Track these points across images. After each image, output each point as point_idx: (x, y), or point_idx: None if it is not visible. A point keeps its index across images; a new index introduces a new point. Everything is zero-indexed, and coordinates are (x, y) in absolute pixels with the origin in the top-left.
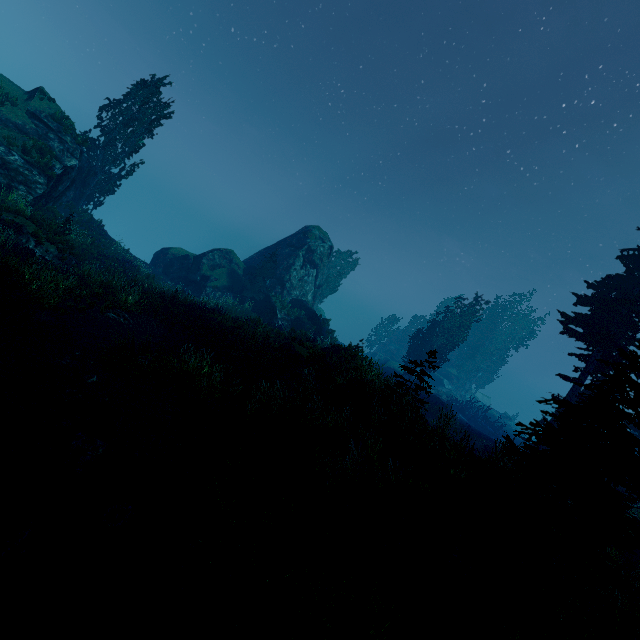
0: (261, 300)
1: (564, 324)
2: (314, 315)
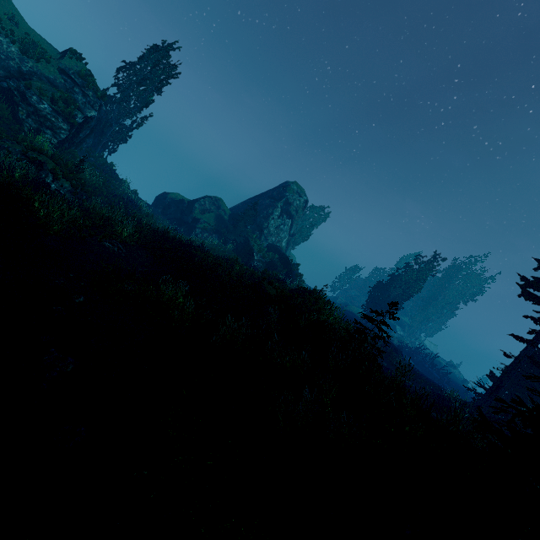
0: (241, 243)
1: (523, 287)
2: (286, 259)
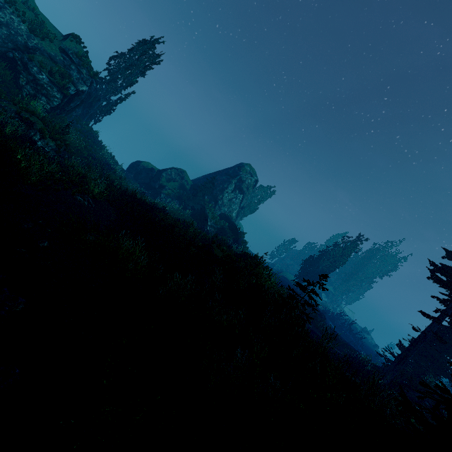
0: (198, 209)
1: (432, 271)
2: (235, 227)
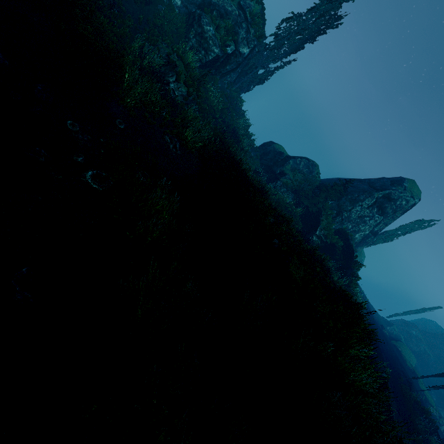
0: (312, 212)
1: None
2: (350, 252)
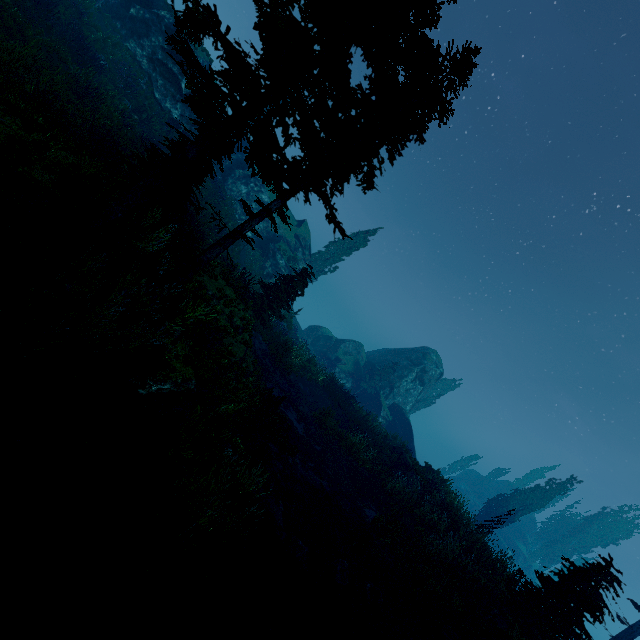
0: (371, 394)
1: None
2: (408, 425)
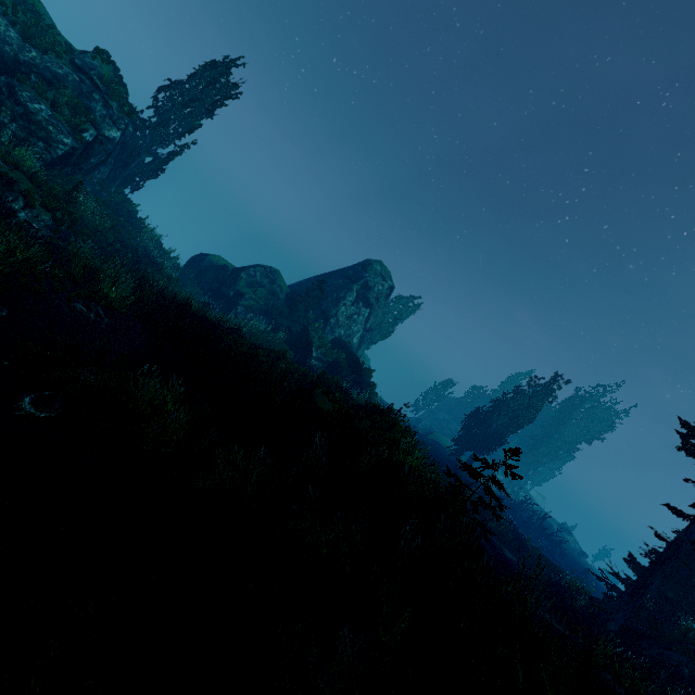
0: (298, 332)
1: (684, 437)
2: (356, 361)
